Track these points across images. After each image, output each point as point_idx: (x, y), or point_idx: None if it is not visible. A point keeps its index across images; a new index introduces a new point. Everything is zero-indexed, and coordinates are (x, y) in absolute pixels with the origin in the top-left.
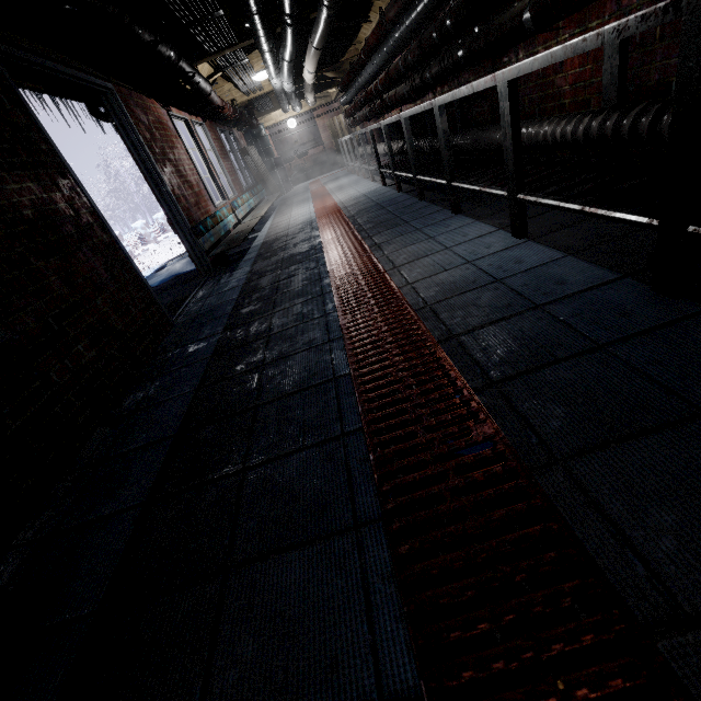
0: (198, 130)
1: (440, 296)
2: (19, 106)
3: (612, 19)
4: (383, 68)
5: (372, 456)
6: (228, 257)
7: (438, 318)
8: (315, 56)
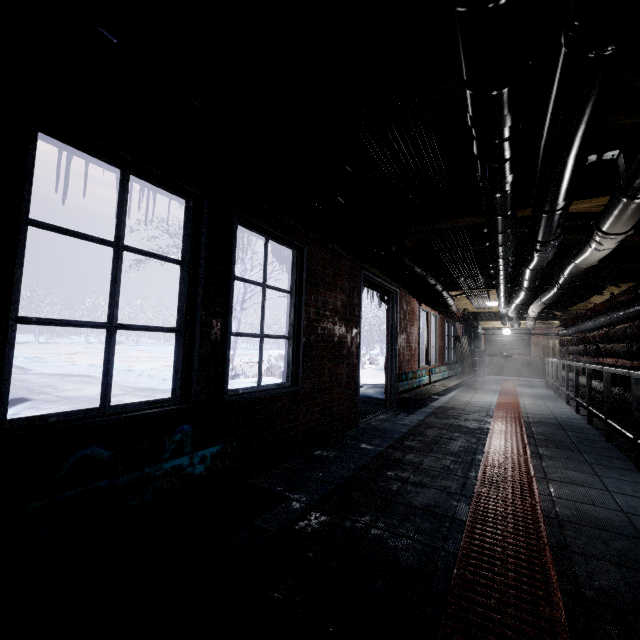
0: (432, 318)
1: (575, 518)
2: (358, 296)
3: None
4: (607, 326)
5: (456, 571)
6: (410, 403)
7: (562, 531)
8: (541, 305)
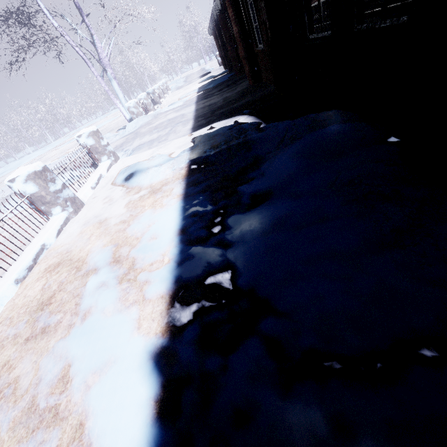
0: None
1: None
2: None
3: None
4: None
5: None
6: None
7: None
8: None
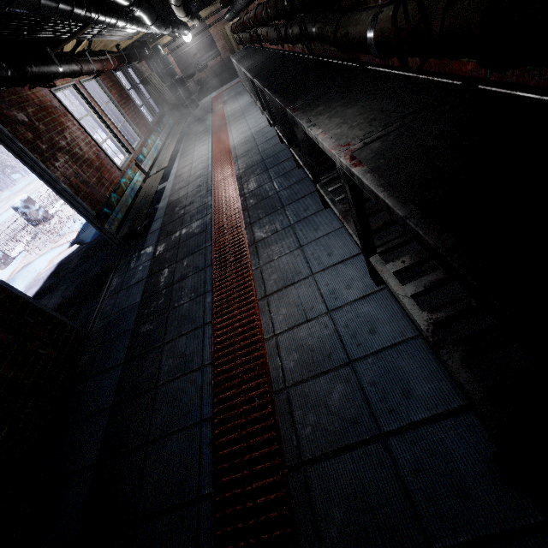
0: (92, 83)
1: (298, 373)
2: None
3: (471, 62)
4: None
5: None
6: (137, 230)
7: (292, 418)
8: (178, 8)
